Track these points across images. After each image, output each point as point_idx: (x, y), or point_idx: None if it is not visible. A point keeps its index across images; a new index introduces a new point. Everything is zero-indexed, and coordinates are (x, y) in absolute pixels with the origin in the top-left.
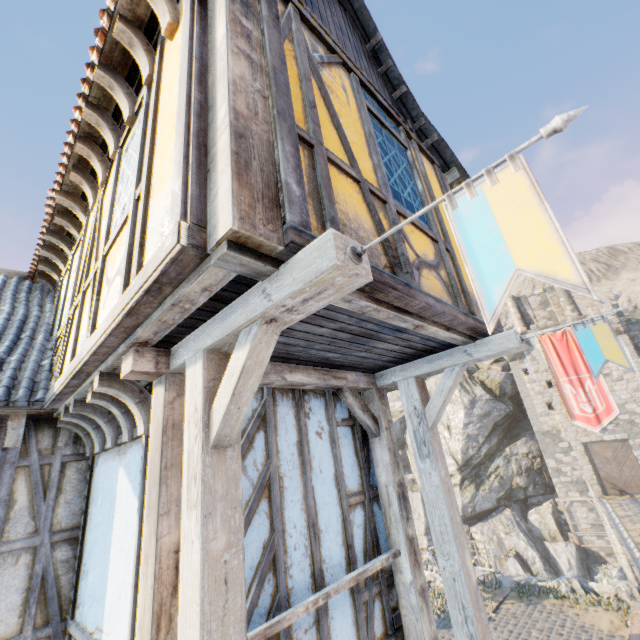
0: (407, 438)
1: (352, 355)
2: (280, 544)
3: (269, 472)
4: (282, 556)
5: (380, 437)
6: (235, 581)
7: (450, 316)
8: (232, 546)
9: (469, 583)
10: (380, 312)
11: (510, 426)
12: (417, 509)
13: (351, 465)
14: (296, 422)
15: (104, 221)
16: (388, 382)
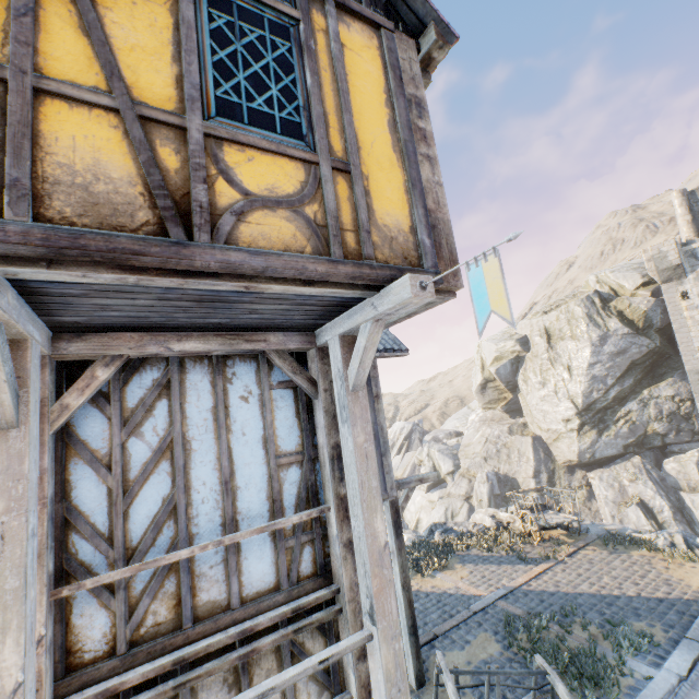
0: (519, 381)
1: (244, 318)
2: (181, 499)
3: (171, 437)
4: (183, 508)
5: (318, 399)
6: (15, 537)
7: (288, 270)
8: (13, 511)
9: (372, 543)
10: (156, 281)
11: (654, 365)
12: (526, 453)
13: (289, 427)
14: (213, 388)
15: None
16: (323, 341)
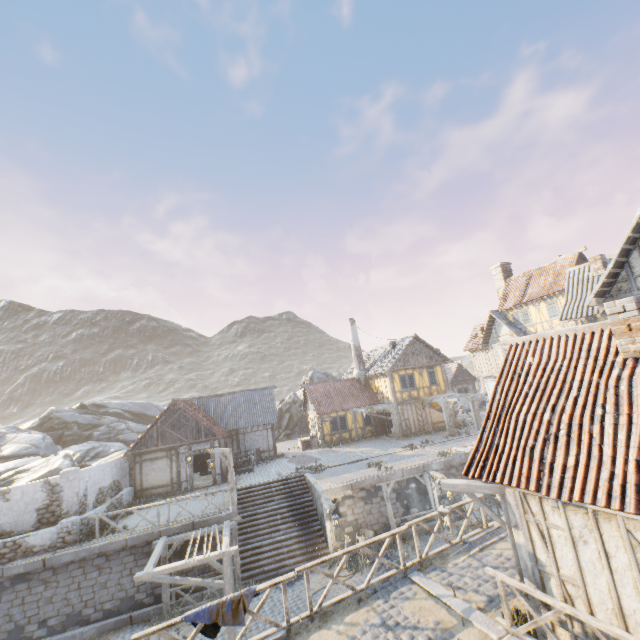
0: None
1: None
2: None
3: None
4: None
5: None
6: None
7: None
8: None
9: None
10: None
11: None
12: None
13: None
14: None
15: (543, 313)
16: None
